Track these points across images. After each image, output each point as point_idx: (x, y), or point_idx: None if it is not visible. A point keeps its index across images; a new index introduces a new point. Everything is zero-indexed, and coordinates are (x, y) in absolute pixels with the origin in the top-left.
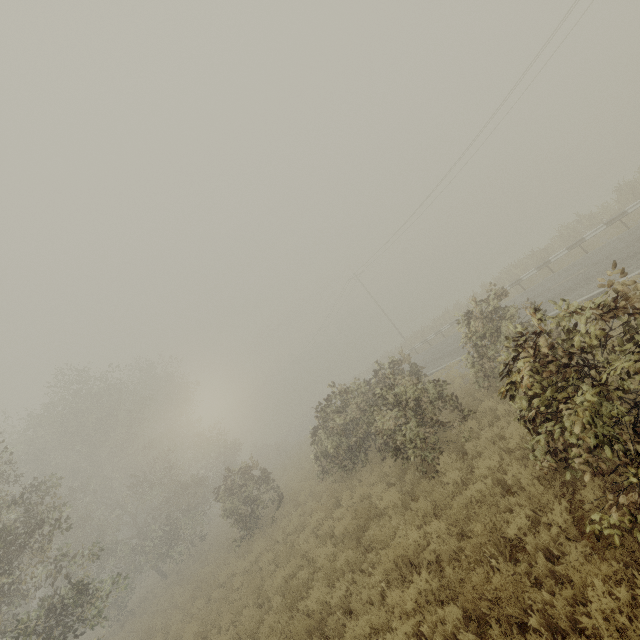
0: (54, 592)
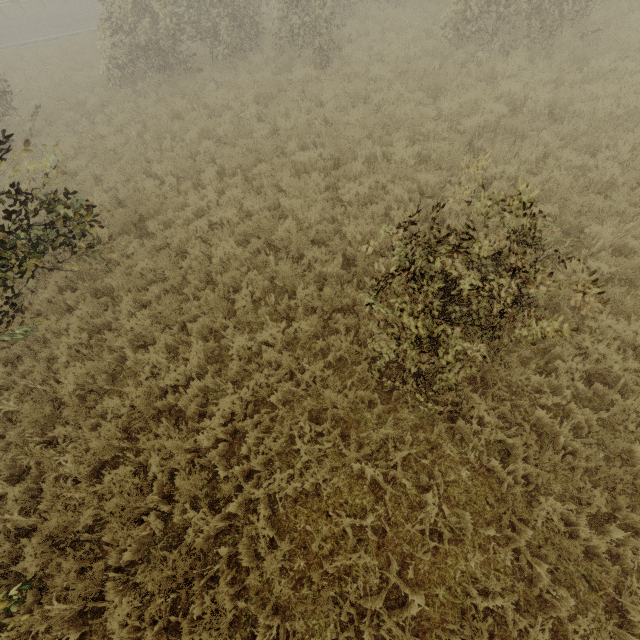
0: None
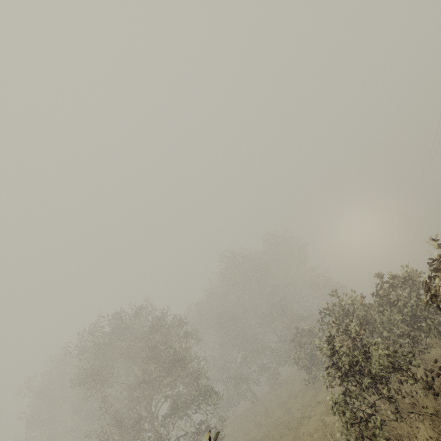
0: (196, 385)
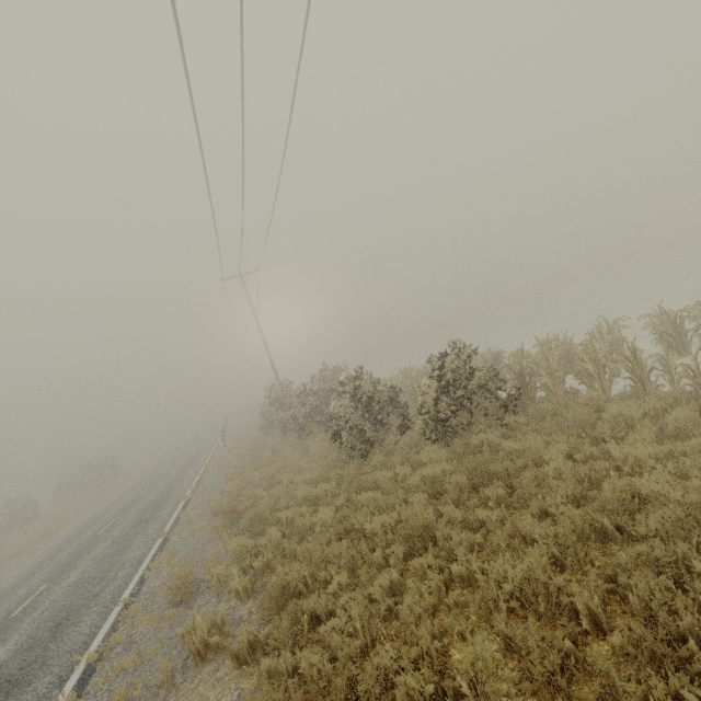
0: None
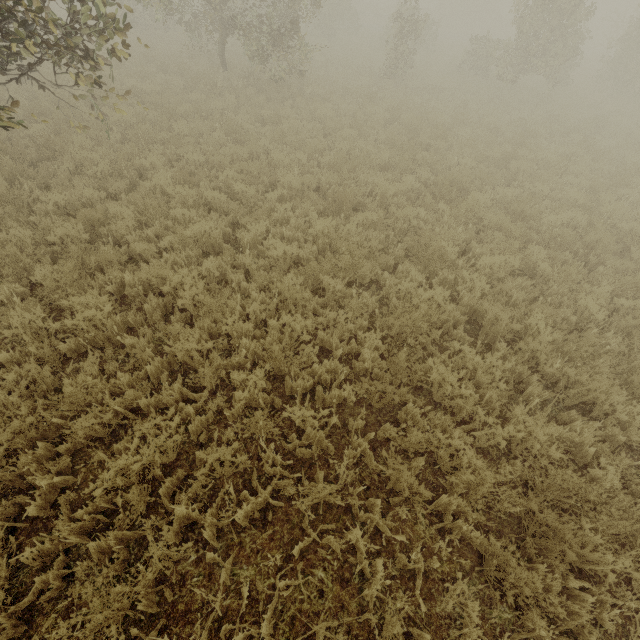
0: None
